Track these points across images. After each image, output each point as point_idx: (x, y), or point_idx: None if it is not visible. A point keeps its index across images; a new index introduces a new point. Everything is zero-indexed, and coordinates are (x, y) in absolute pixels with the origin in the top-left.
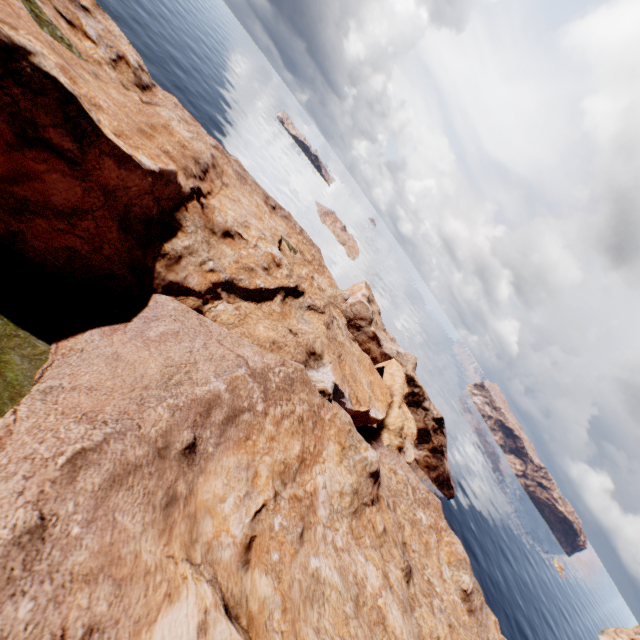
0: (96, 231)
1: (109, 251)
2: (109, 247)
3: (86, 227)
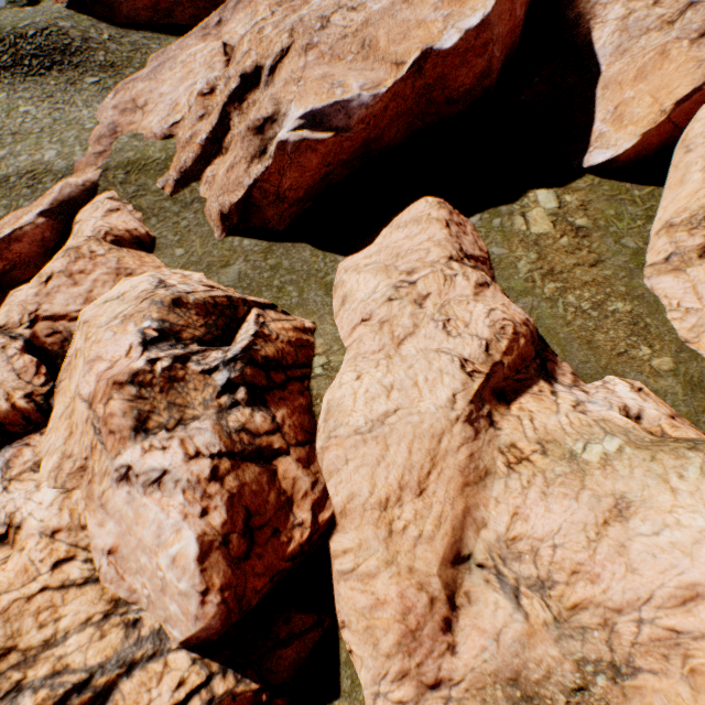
0: (190, 1)
1: (202, 6)
2: (200, 4)
3: (186, 2)
